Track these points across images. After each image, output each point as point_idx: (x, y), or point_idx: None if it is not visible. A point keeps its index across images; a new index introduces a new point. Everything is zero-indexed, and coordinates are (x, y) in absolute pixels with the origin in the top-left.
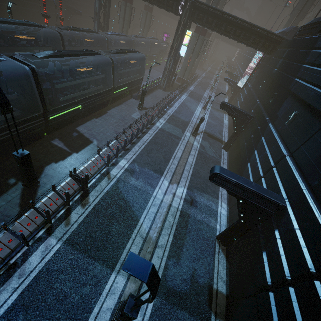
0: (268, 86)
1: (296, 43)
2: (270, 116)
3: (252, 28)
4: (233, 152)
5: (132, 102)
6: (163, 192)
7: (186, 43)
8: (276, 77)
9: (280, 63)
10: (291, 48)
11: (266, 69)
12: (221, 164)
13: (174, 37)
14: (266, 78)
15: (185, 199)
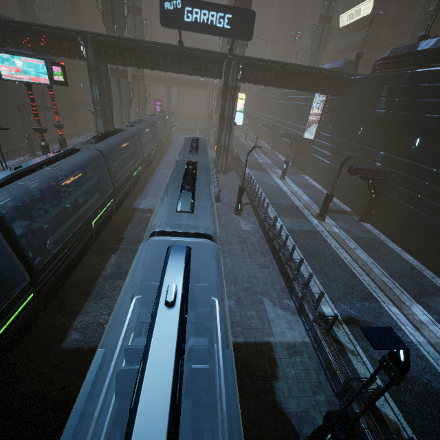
0: (380, 130)
1: (401, 78)
2: (437, 166)
3: (320, 73)
4: (386, 221)
5: (219, 208)
6: (412, 328)
7: (241, 108)
8: (397, 120)
9: (385, 103)
10: (389, 85)
11: (354, 113)
12: (387, 244)
13: (223, 106)
14: (364, 123)
15: (437, 321)
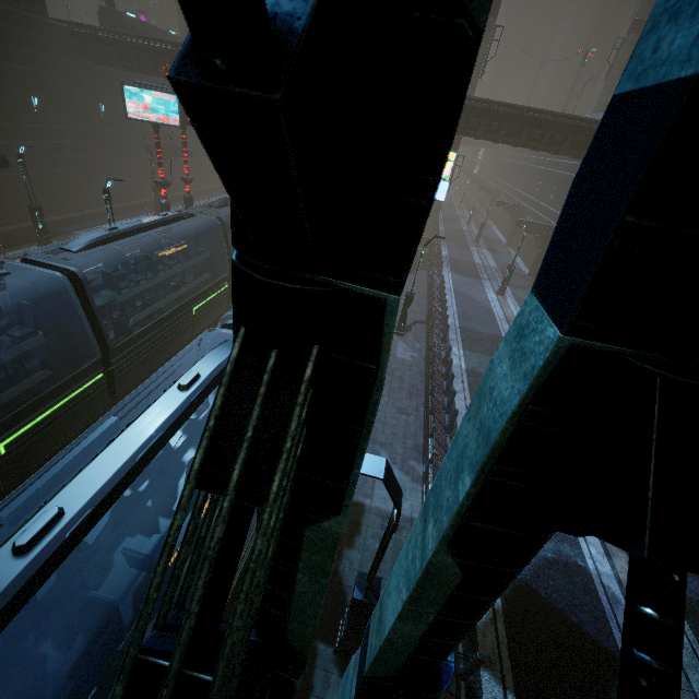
0: None
1: None
2: None
3: (588, 127)
4: None
5: None
6: (600, 551)
7: (446, 175)
8: None
9: None
10: None
11: None
12: None
13: None
14: None
15: None
